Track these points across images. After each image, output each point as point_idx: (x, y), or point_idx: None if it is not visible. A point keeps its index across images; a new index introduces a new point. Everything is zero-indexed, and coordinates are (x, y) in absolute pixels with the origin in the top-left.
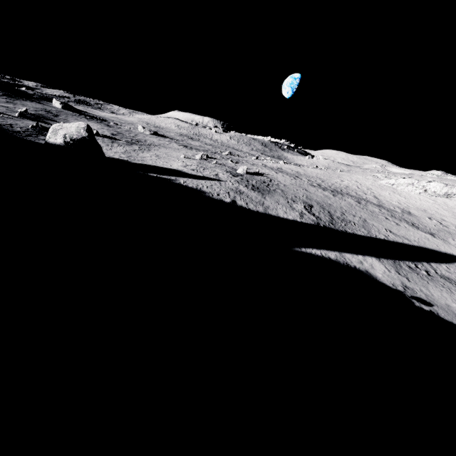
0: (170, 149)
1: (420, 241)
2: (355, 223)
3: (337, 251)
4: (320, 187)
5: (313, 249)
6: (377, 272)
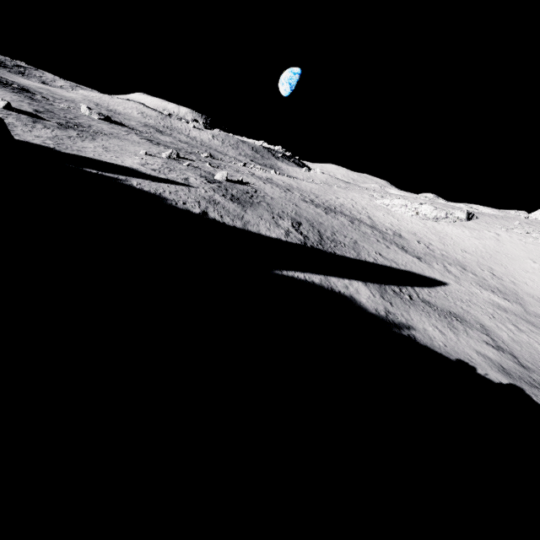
0: (127, 141)
1: (407, 265)
2: (346, 244)
3: (322, 275)
4: (312, 203)
5: (296, 272)
6: (362, 297)
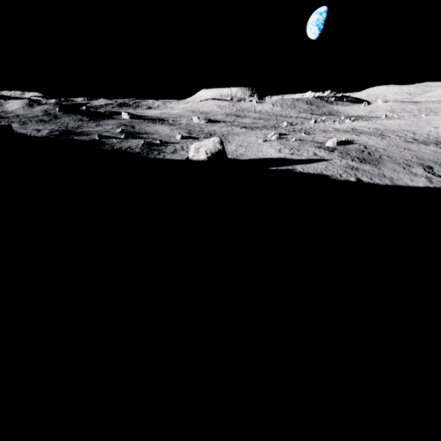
0: (241, 135)
1: None
2: None
3: None
4: (419, 142)
5: None
6: None
